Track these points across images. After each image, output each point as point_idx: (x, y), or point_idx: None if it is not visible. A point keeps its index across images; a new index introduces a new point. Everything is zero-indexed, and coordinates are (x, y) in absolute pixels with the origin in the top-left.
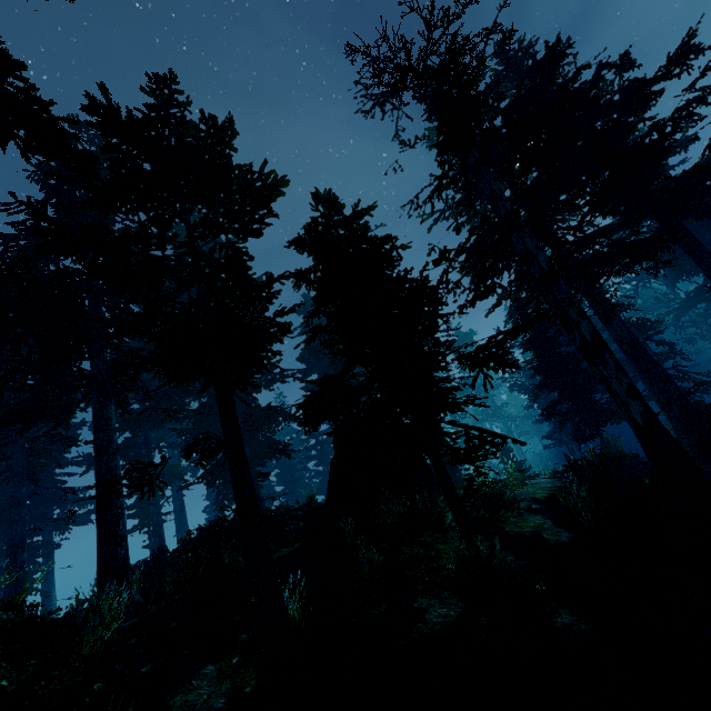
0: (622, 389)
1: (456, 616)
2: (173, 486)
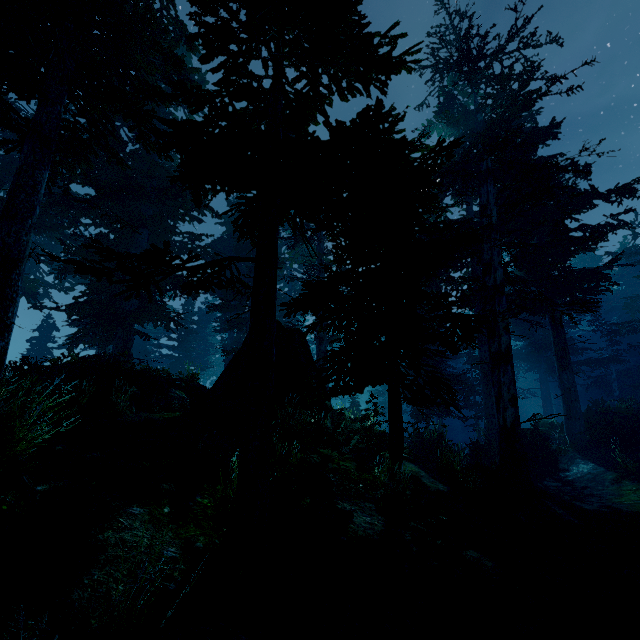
0: (508, 396)
1: (382, 526)
2: None
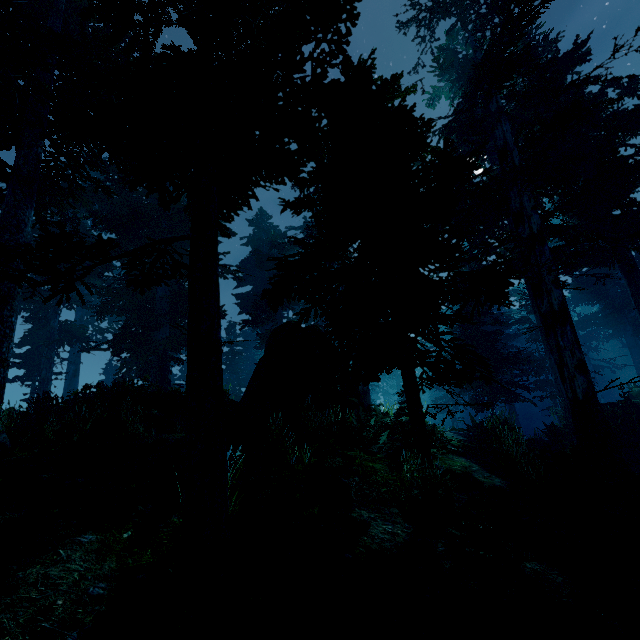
0: (573, 362)
1: (406, 537)
2: (73, 349)
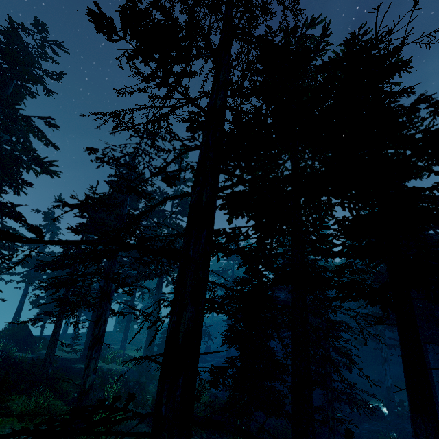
0: None
1: None
2: None
